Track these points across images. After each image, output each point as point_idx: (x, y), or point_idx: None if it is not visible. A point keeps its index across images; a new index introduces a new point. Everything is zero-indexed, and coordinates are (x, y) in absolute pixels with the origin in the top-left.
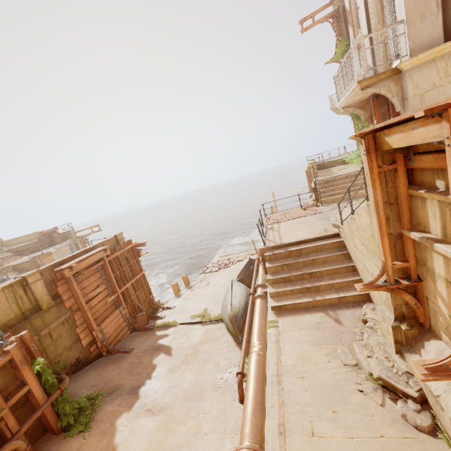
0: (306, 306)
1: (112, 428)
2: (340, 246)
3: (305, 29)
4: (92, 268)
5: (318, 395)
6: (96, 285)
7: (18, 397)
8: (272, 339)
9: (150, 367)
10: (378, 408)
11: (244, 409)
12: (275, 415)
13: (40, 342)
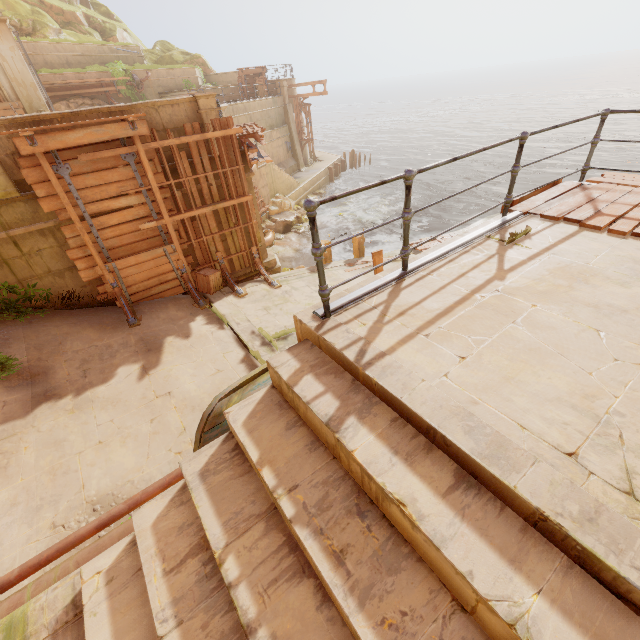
0: None
1: None
2: None
3: None
4: (102, 155)
5: None
6: (121, 190)
7: None
8: None
9: (105, 374)
10: None
11: None
12: None
13: None
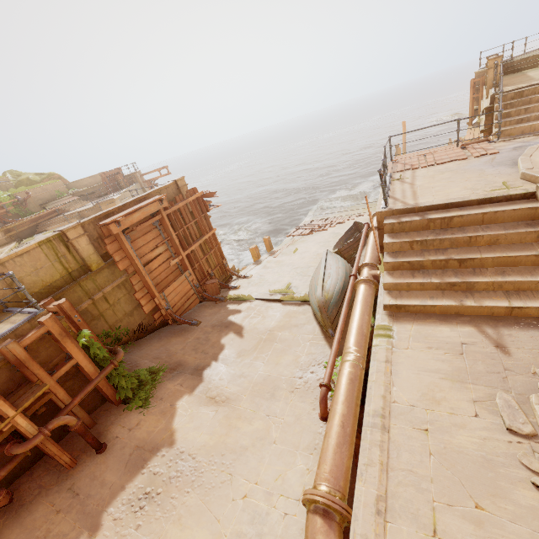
0: (444, 312)
1: (171, 410)
2: (531, 216)
3: None
4: (147, 224)
5: (451, 469)
6: (155, 244)
7: (65, 371)
8: (379, 355)
9: (217, 347)
10: None
11: (326, 438)
12: (373, 480)
13: (95, 306)
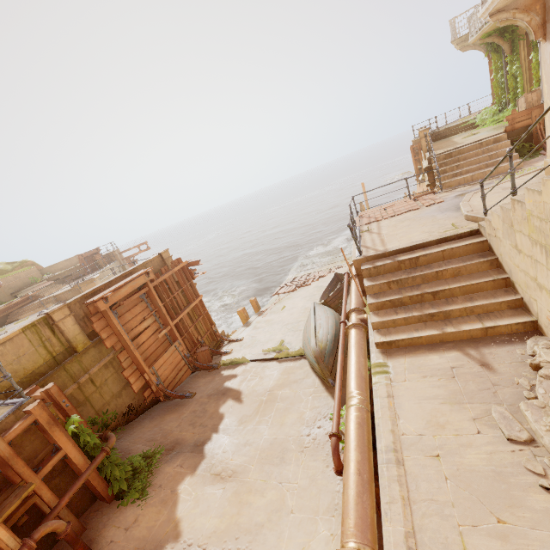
0: (430, 342)
1: (173, 497)
2: (480, 249)
3: None
4: (134, 298)
5: (468, 489)
6: (142, 317)
7: (52, 466)
8: (381, 392)
9: (216, 417)
10: None
11: (345, 490)
12: (398, 517)
13: (81, 390)
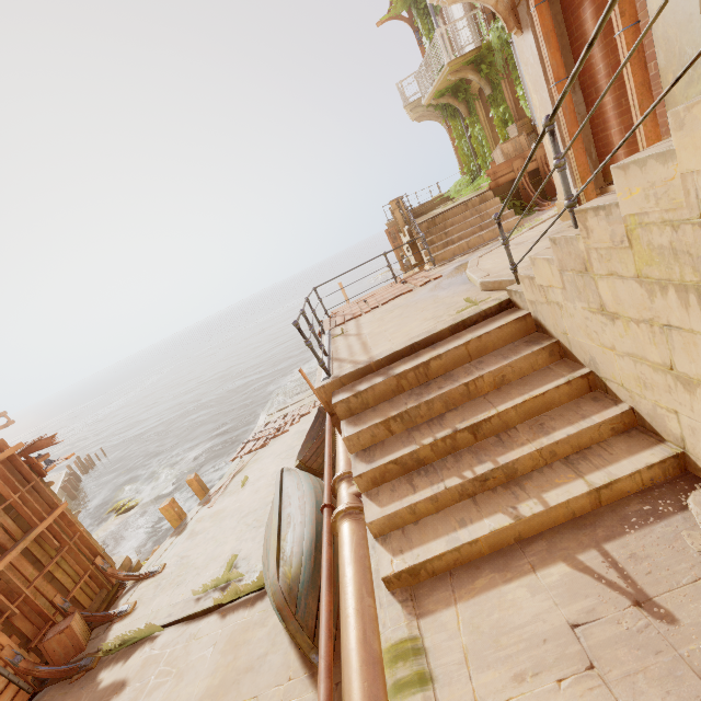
0: (497, 547)
1: None
2: (524, 330)
3: None
4: None
5: None
6: None
7: None
8: None
9: None
10: None
11: None
12: None
13: None
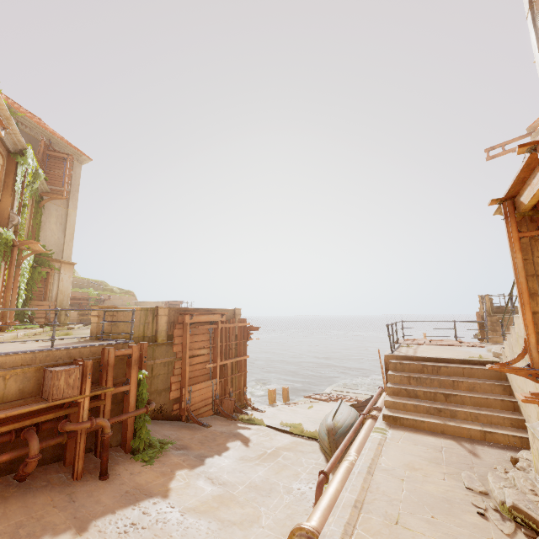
0: (432, 430)
1: (171, 474)
2: (498, 377)
3: (492, 157)
4: (206, 327)
5: (418, 498)
6: (203, 345)
7: (120, 390)
8: (374, 440)
9: (223, 447)
10: (502, 536)
11: (318, 501)
12: (355, 492)
13: None
